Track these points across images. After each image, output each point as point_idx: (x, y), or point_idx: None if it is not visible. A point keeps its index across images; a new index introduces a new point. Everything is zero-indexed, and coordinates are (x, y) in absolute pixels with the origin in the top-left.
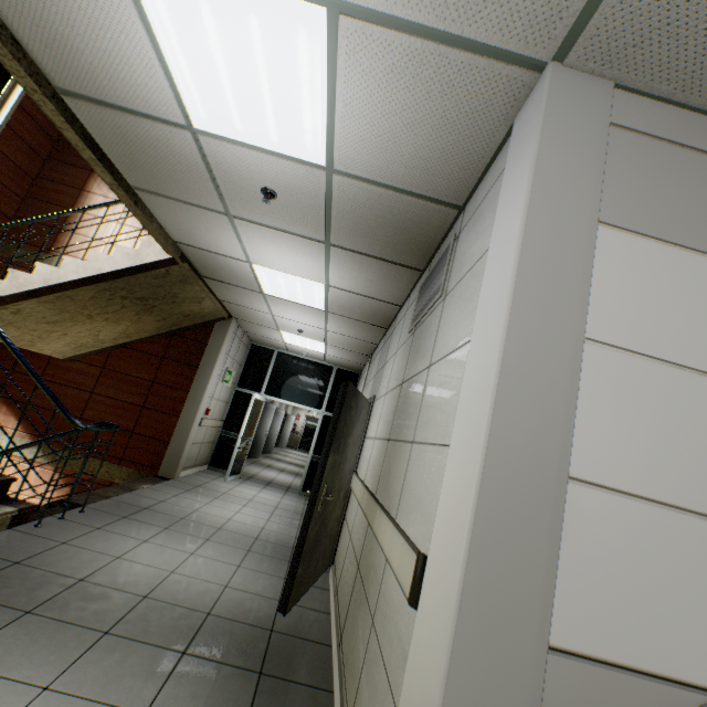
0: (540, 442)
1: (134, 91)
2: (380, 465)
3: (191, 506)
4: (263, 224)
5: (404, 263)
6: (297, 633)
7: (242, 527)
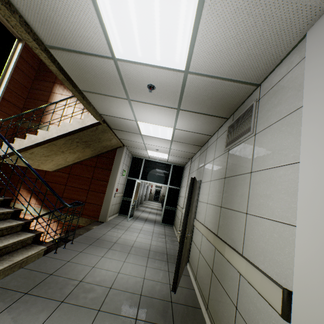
0: None
1: (85, 42)
2: (217, 219)
3: (117, 235)
4: (145, 102)
5: (218, 115)
6: (183, 302)
7: (141, 245)
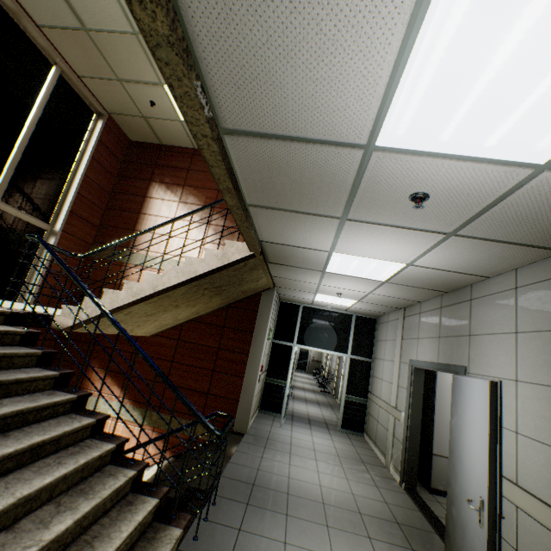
0: None
1: (321, 117)
2: None
3: (282, 471)
4: (378, 223)
5: (546, 245)
6: None
7: (337, 496)
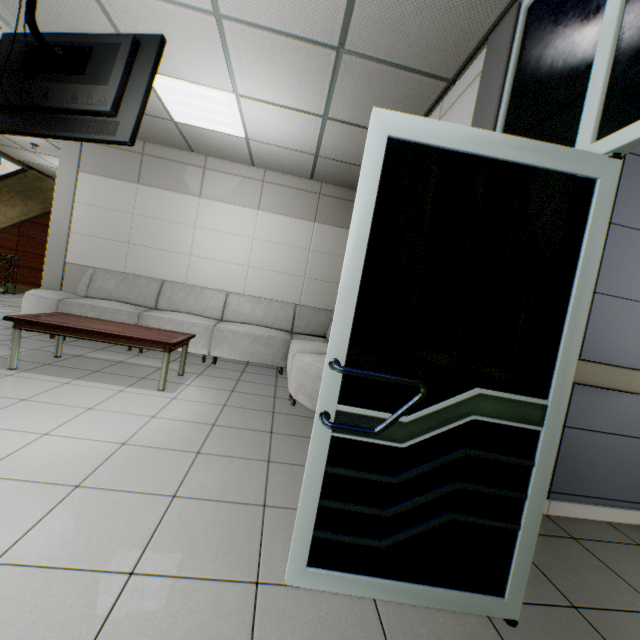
0: (63, 226)
1: None
2: None
3: None
4: (47, 155)
5: None
6: None
7: None
